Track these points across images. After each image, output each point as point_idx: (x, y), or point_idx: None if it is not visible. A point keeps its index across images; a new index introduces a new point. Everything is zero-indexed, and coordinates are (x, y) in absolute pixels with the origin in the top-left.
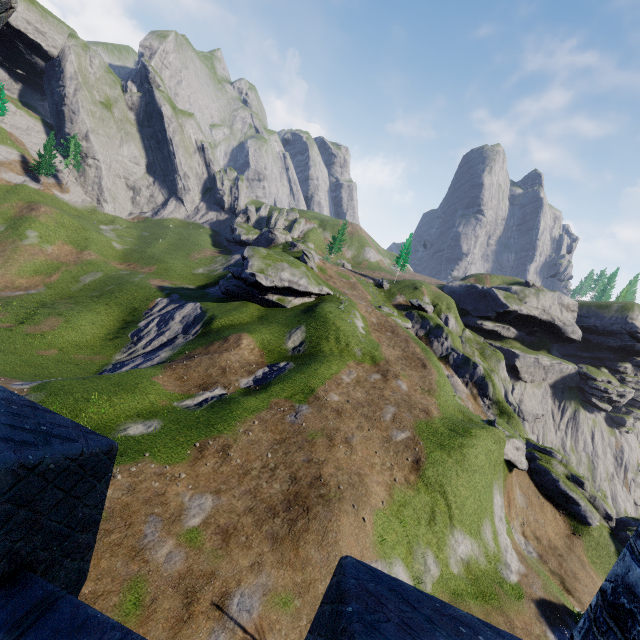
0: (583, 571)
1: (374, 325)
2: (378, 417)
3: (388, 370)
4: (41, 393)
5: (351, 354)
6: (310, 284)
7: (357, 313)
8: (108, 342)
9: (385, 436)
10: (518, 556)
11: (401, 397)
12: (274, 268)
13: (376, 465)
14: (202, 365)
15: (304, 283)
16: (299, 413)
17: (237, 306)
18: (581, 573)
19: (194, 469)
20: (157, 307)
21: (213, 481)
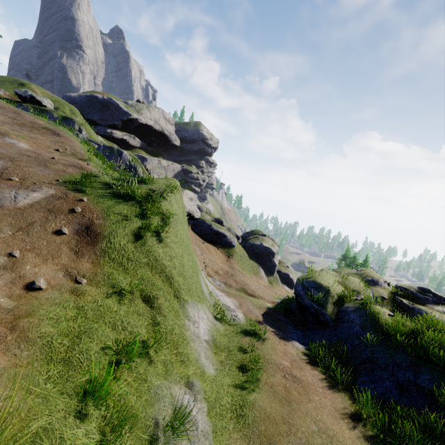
0: (245, 277)
1: None
2: None
3: None
4: None
5: None
6: None
7: None
8: None
9: None
10: (224, 293)
11: (18, 152)
12: None
13: None
14: None
15: None
16: None
17: None
18: (245, 279)
19: None
20: None
21: None
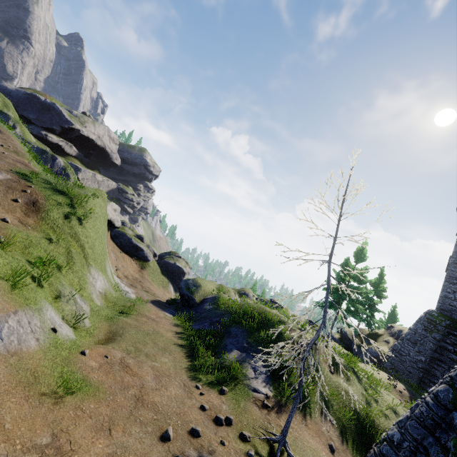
0: (152, 285)
1: None
2: None
3: None
4: None
5: None
6: None
7: None
8: None
9: None
10: (126, 285)
11: None
12: None
13: None
14: None
15: None
16: None
17: None
18: (151, 287)
19: None
20: None
21: None
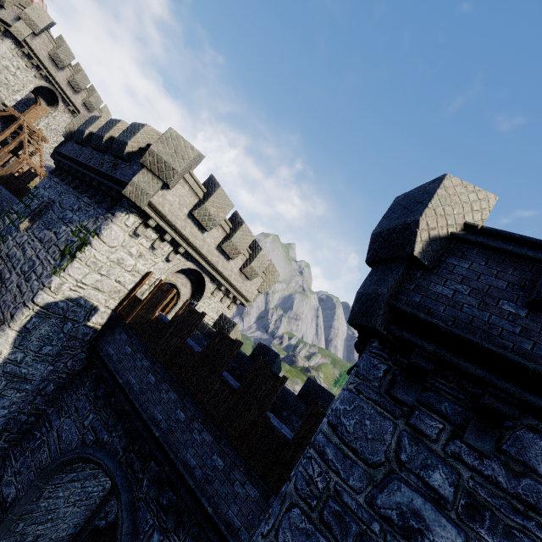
0: None
1: None
2: None
3: None
4: None
5: None
6: None
7: None
8: None
9: None
10: None
11: None
12: (291, 380)
13: None
14: None
15: None
16: None
17: None
18: None
19: None
20: None
21: None
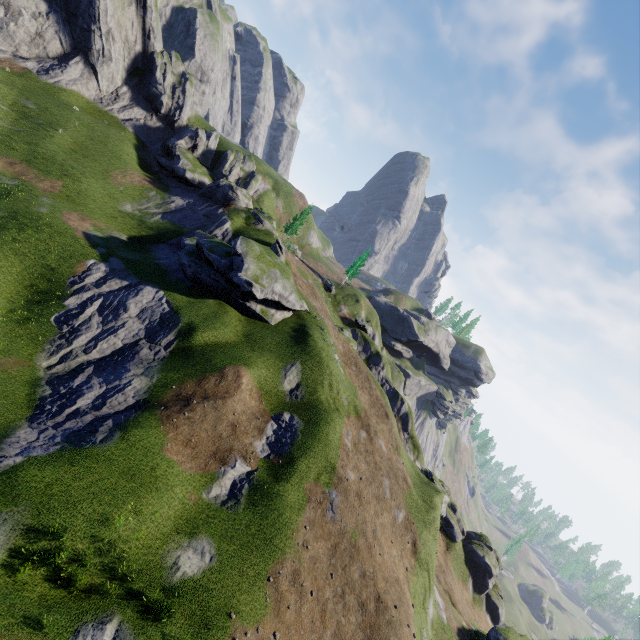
0: (453, 580)
1: (342, 355)
2: (382, 495)
3: (369, 425)
4: (19, 508)
5: (341, 404)
6: (298, 302)
7: (332, 341)
8: (16, 328)
9: (391, 519)
10: (437, 590)
11: (387, 463)
12: (269, 277)
13: (395, 558)
14: (208, 419)
15: (293, 300)
16: (333, 504)
17: (216, 311)
18: (453, 583)
19: (281, 620)
20: (90, 276)
21: (303, 632)
